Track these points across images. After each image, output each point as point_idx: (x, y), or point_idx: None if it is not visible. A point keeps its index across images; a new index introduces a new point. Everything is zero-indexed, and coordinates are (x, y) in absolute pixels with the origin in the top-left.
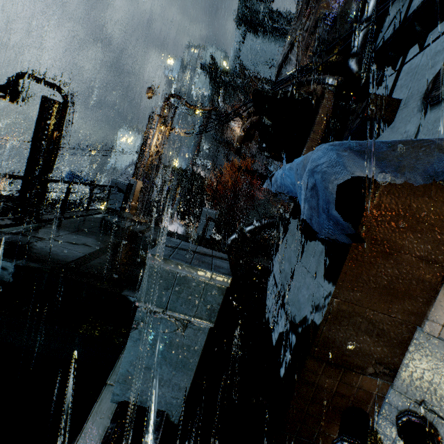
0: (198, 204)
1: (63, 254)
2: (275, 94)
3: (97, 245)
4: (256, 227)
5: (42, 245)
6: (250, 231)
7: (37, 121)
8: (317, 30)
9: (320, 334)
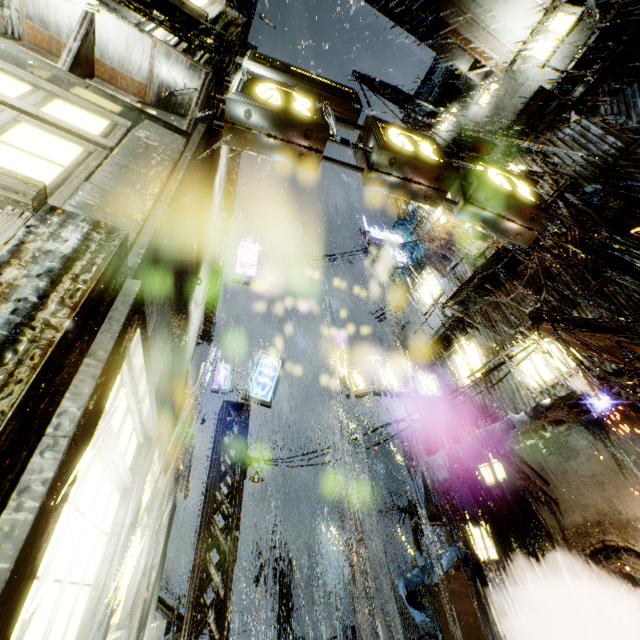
0: None
1: None
2: (410, 507)
3: None
4: None
5: None
6: None
7: (279, 594)
8: (416, 448)
9: None
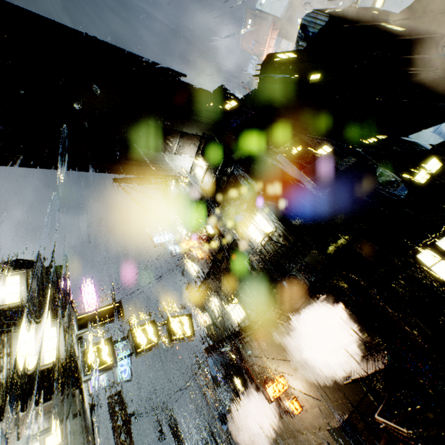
0: None
1: None
2: None
3: None
4: None
5: None
6: None
7: (174, 438)
8: None
9: (244, 444)
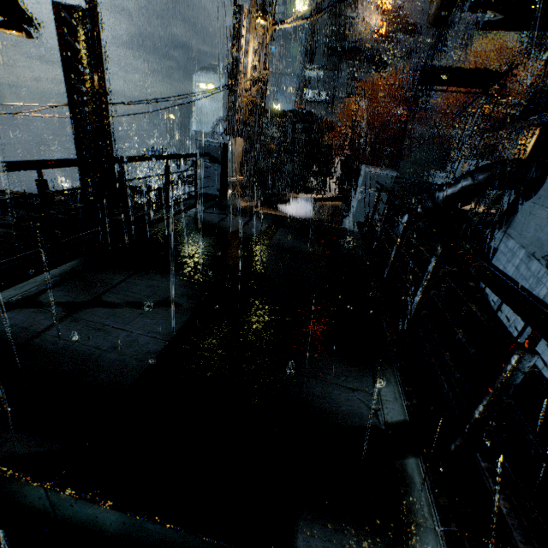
0: (317, 161)
1: (114, 356)
2: None
3: (191, 299)
4: (463, 190)
5: (69, 334)
6: (449, 199)
7: (63, 59)
8: None
9: None
